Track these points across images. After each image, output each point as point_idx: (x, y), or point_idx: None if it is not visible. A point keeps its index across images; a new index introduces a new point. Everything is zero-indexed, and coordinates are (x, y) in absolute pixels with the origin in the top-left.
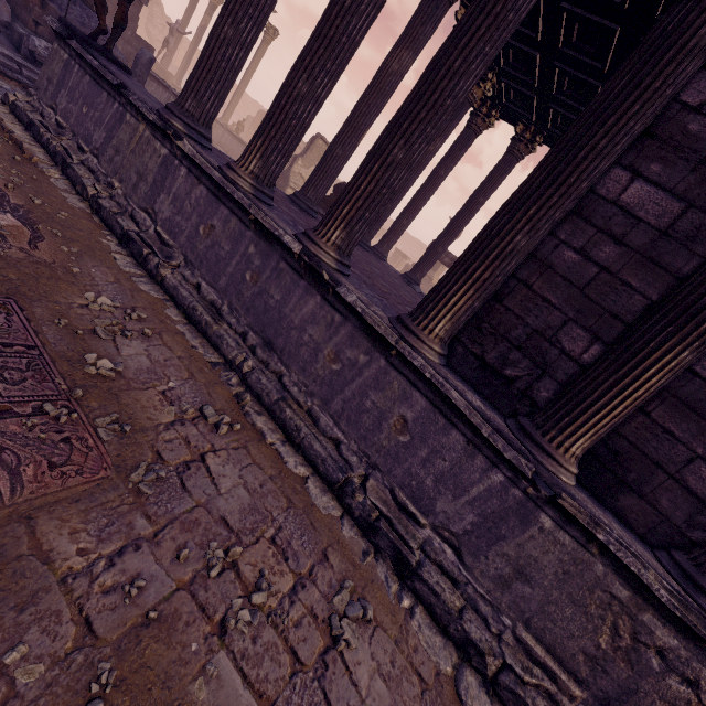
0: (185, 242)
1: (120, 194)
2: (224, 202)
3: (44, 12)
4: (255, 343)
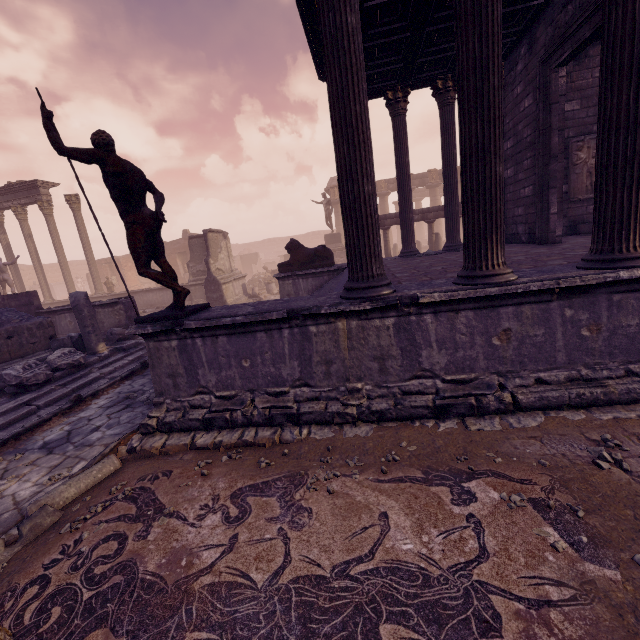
0: (486, 363)
1: (371, 389)
2: (503, 304)
3: None
4: None
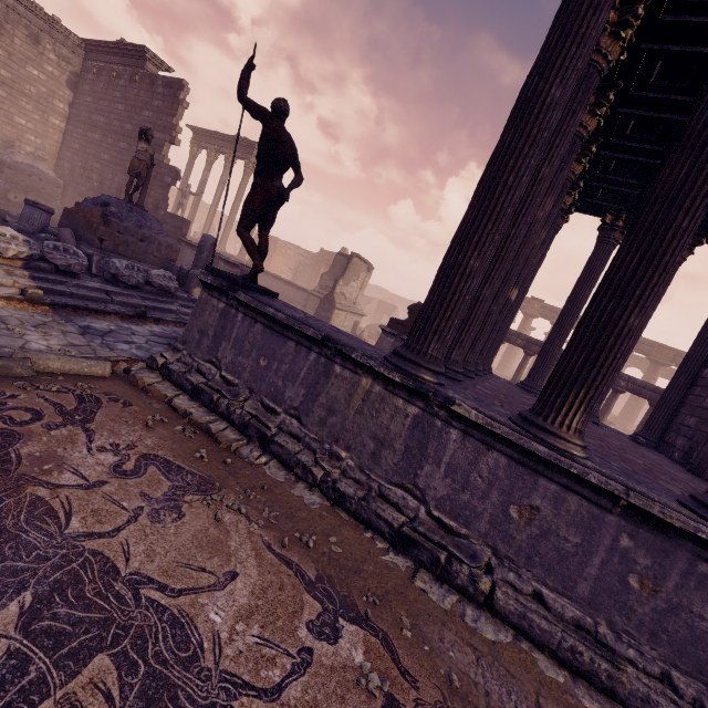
0: (488, 528)
1: (352, 466)
2: (547, 475)
3: (108, 228)
4: (693, 692)
